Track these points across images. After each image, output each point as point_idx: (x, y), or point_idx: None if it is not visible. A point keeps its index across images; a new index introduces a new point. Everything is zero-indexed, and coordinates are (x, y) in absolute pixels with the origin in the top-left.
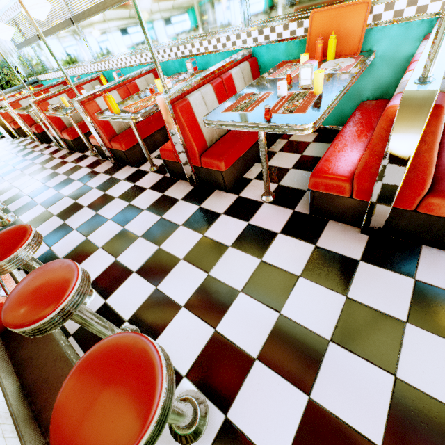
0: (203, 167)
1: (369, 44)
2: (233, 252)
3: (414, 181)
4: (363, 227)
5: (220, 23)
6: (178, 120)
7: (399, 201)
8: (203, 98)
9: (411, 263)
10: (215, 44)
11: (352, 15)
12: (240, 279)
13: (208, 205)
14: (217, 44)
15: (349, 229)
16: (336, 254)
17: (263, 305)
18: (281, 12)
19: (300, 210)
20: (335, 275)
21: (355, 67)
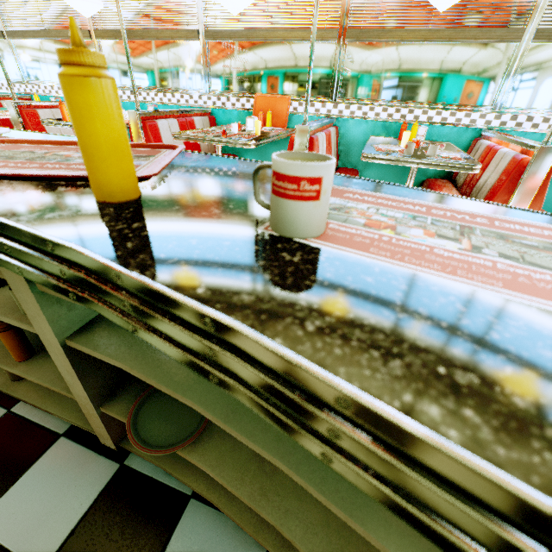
0: None
1: (292, 125)
2: None
3: None
4: None
5: (184, 84)
6: (146, 135)
7: None
8: (169, 127)
9: None
10: (179, 99)
11: (280, 103)
12: None
13: None
14: (181, 99)
15: None
16: None
17: None
18: (235, 90)
19: None
20: None
21: (283, 131)
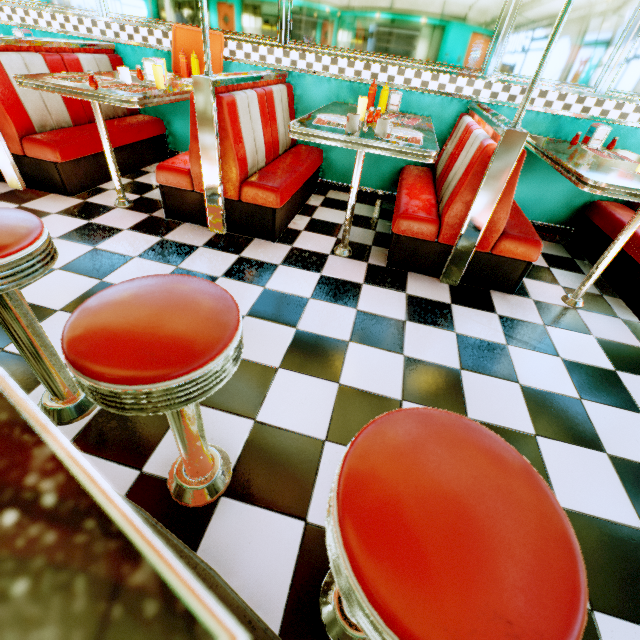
0: (28, 157)
1: None
2: (59, 242)
3: (229, 168)
4: (209, 223)
5: None
6: None
7: (227, 190)
8: (26, 66)
9: (242, 247)
10: (63, 23)
11: (211, 43)
12: (60, 261)
13: (35, 205)
14: (66, 24)
15: (201, 229)
16: (181, 243)
17: (84, 277)
18: (144, 15)
19: (157, 215)
20: (173, 255)
21: None
